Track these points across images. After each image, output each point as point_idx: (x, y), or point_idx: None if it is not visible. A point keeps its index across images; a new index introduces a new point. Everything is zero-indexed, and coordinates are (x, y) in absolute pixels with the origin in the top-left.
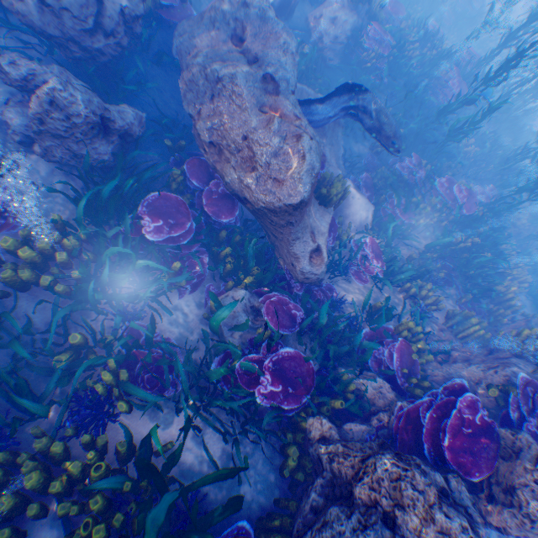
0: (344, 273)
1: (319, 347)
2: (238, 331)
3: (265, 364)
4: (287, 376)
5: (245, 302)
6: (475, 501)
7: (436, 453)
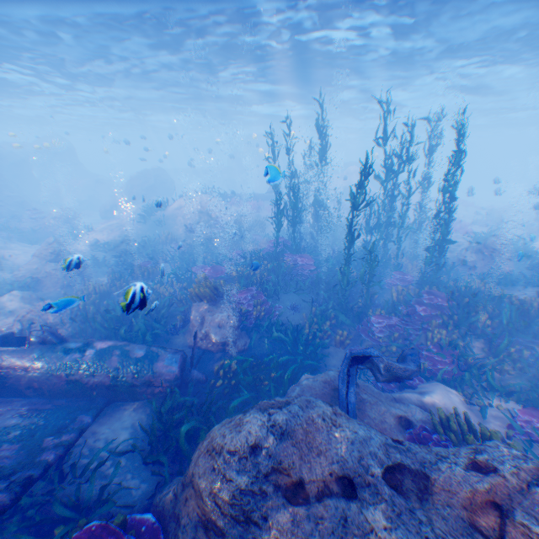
0: None
1: None
2: None
3: None
4: None
5: None
6: None
7: None
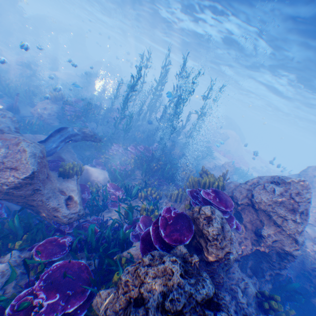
0: (105, 208)
1: (95, 253)
2: (12, 285)
3: (36, 287)
4: (62, 283)
5: (16, 259)
6: (202, 257)
7: (166, 246)
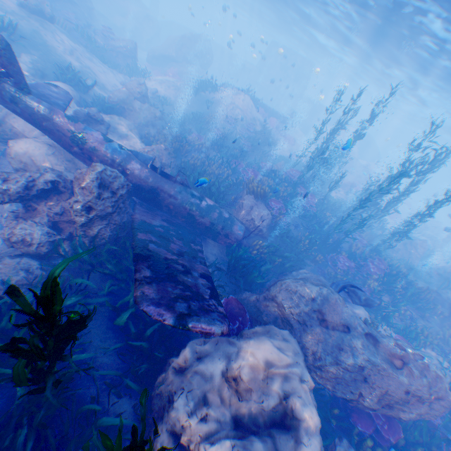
0: None
1: None
2: None
3: None
4: None
5: None
6: None
7: None
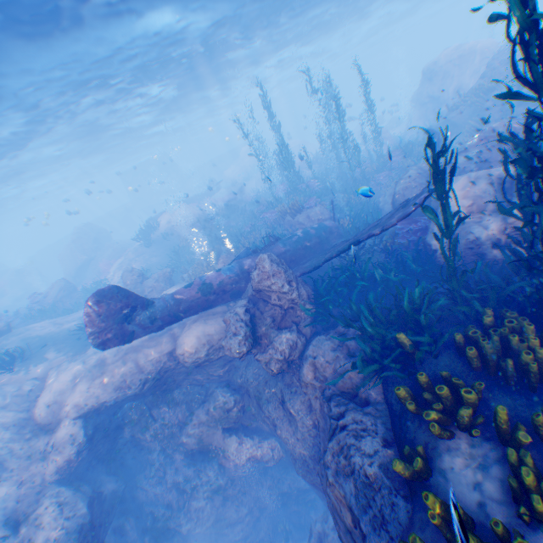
0: None
1: None
2: None
3: None
4: None
5: None
6: None
7: None
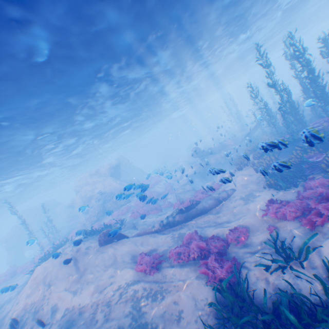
0: None
1: None
2: None
3: None
4: None
5: None
6: None
7: None
